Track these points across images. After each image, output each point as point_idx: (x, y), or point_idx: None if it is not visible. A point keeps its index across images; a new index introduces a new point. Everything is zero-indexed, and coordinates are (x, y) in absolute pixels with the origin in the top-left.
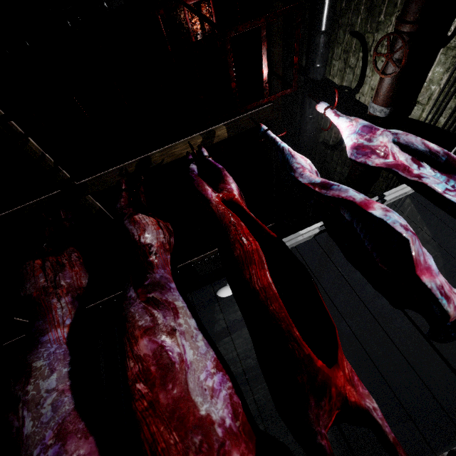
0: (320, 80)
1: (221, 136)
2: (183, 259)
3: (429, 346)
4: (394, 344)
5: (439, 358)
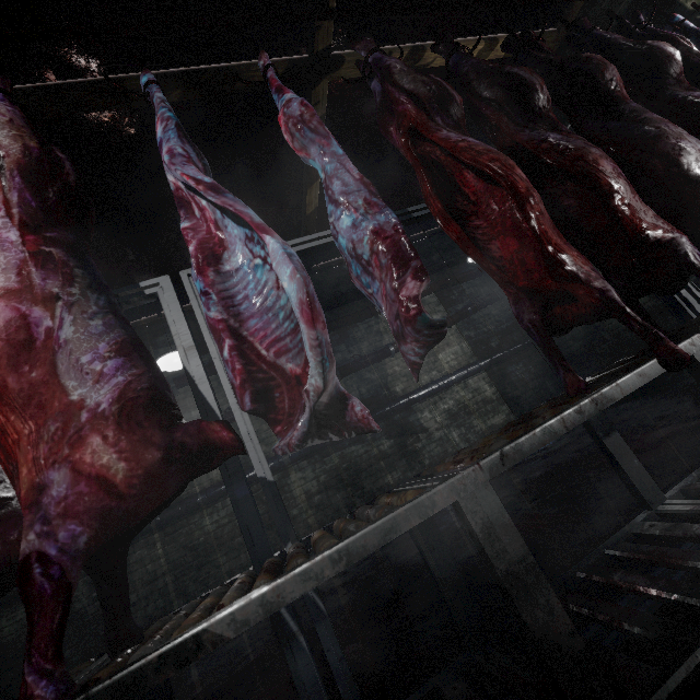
0: (667, 2)
1: (499, 52)
2: (336, 252)
3: (665, 308)
4: (610, 328)
5: (671, 317)
